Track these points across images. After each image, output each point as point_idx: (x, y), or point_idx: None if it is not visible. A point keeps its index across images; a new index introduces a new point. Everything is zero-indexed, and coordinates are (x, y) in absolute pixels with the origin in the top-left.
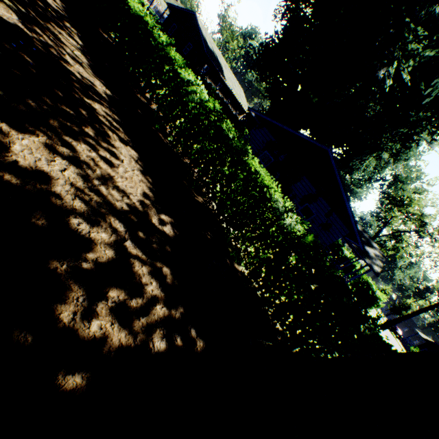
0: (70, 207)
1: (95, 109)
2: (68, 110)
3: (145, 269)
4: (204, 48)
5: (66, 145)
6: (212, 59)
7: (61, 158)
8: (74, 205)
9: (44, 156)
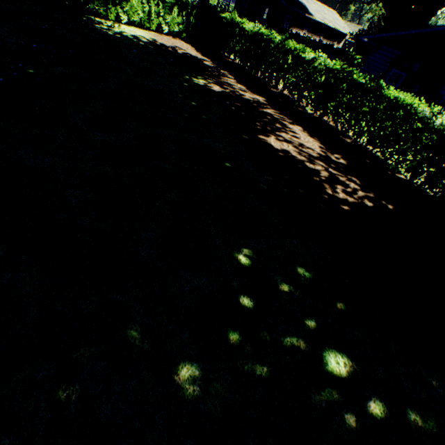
0: (301, 160)
1: (269, 113)
2: (265, 120)
3: (344, 179)
4: (280, 1)
5: (279, 136)
6: (293, 5)
7: (283, 142)
8: (302, 159)
9: (279, 143)
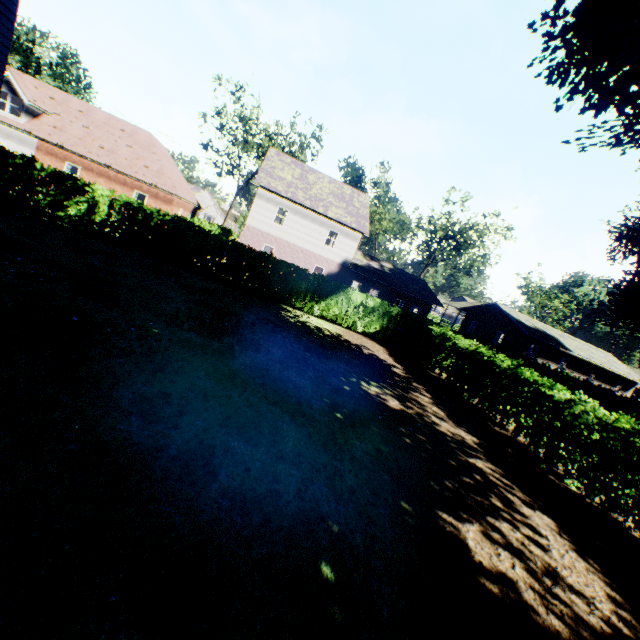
0: (551, 626)
1: (480, 467)
2: (467, 480)
3: None
4: (520, 329)
5: (492, 527)
6: (538, 336)
7: (500, 548)
8: (552, 623)
9: (489, 547)
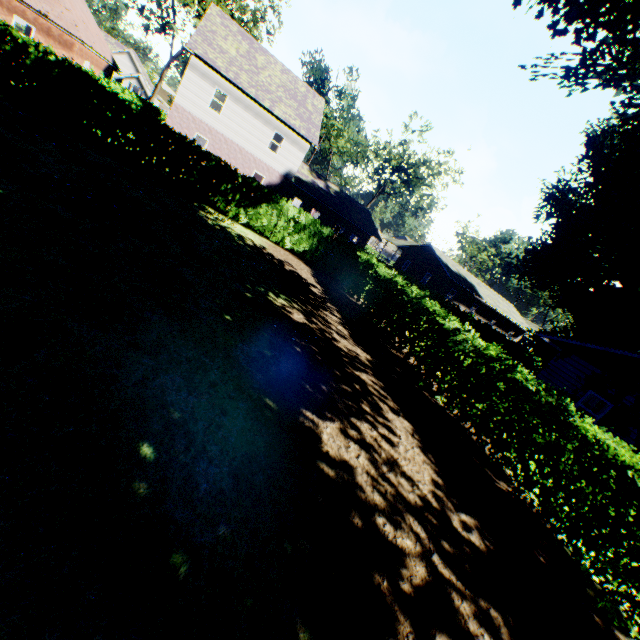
0: (371, 501)
1: (363, 379)
2: (346, 388)
3: (466, 605)
4: (446, 273)
5: (353, 426)
6: (459, 281)
7: (353, 442)
8: (374, 498)
9: (342, 441)
